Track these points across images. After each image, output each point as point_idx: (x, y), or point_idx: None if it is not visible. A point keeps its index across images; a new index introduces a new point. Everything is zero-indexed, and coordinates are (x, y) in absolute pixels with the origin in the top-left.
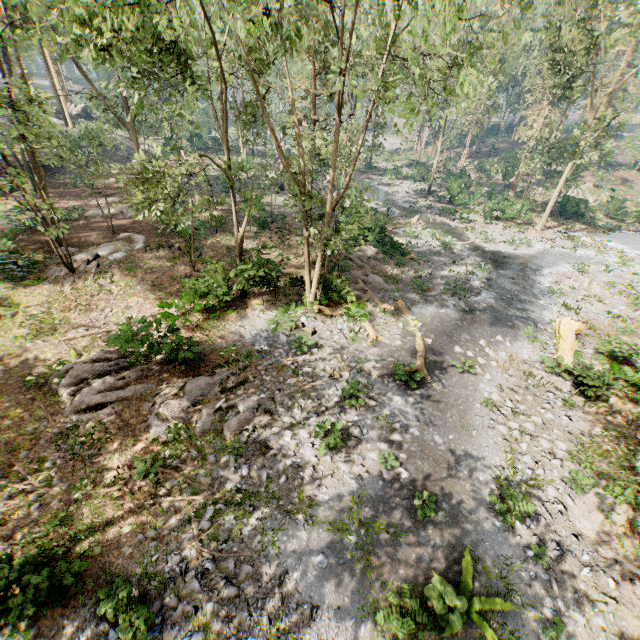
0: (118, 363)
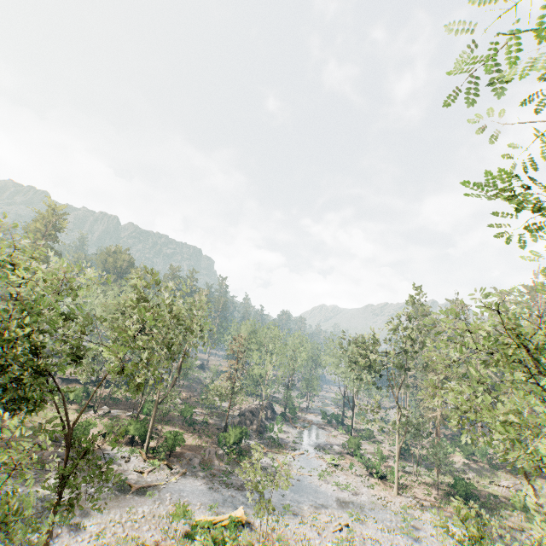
0: (61, 440)
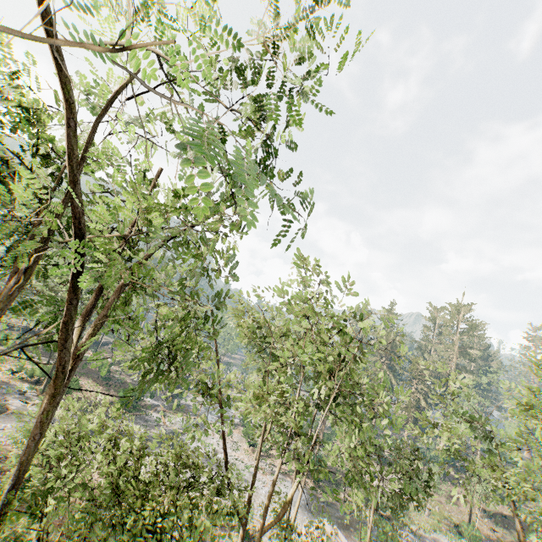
0: None
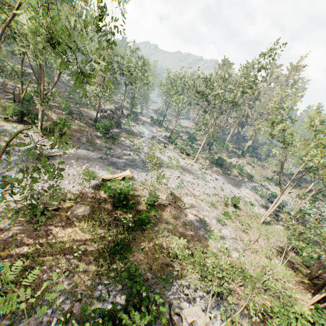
0: None
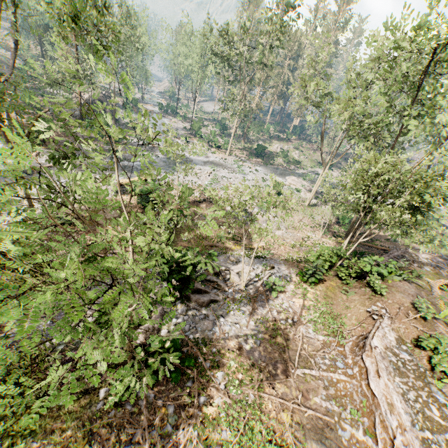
0: None
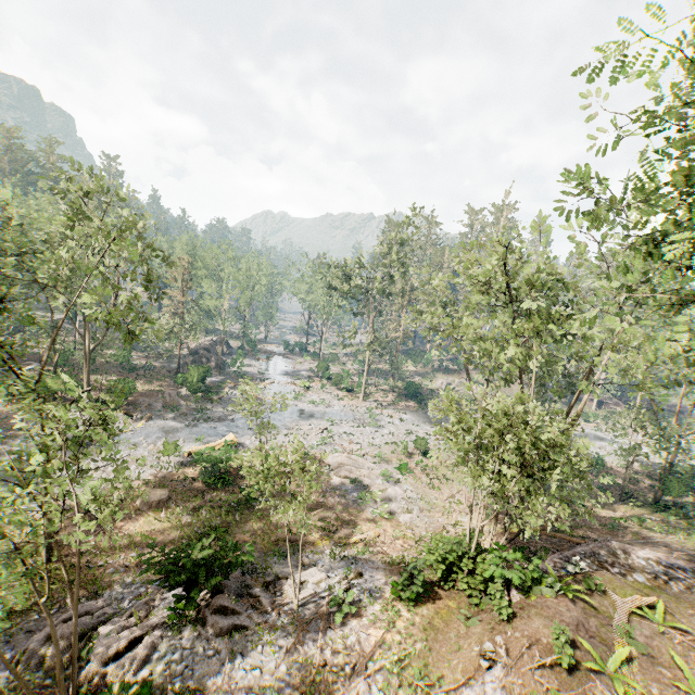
0: None
